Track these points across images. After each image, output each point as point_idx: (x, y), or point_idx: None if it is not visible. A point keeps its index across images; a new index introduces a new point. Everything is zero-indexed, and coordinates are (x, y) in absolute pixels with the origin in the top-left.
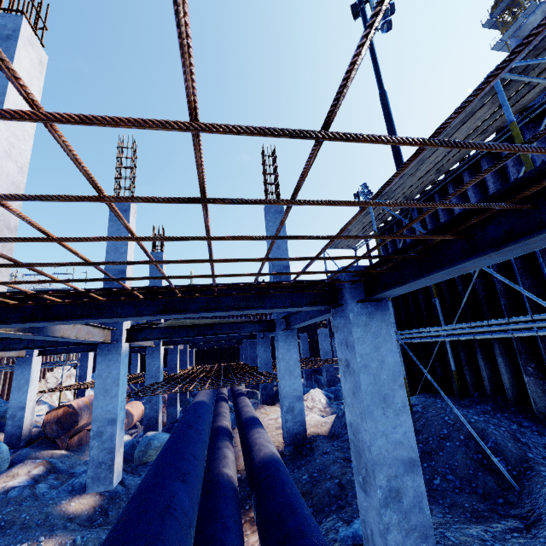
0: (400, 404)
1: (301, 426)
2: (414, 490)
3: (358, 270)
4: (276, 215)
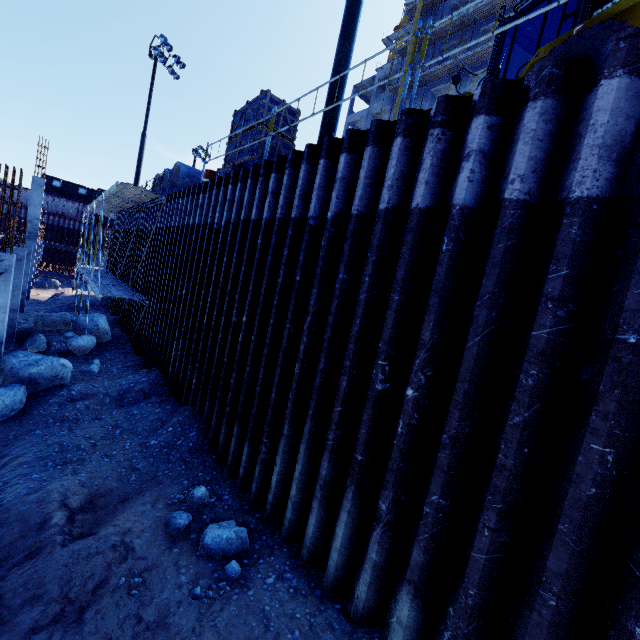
0: (25, 281)
1: (27, 294)
2: (22, 298)
3: None
4: (38, 187)
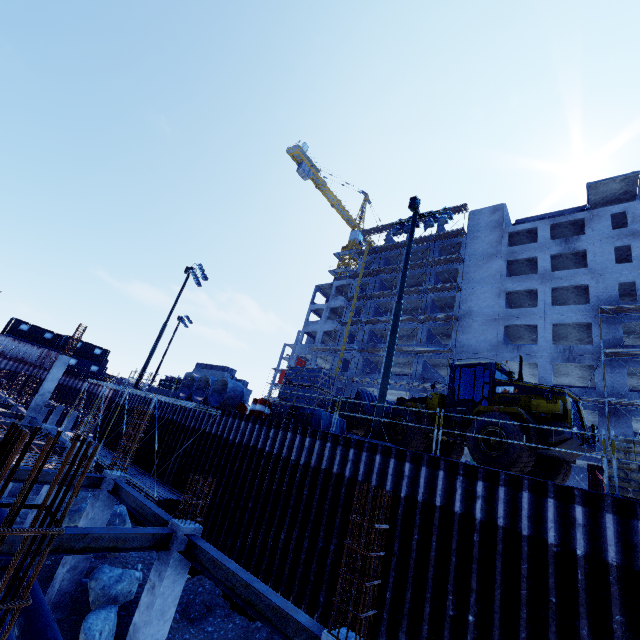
0: None
1: None
2: None
3: (41, 433)
4: (63, 364)
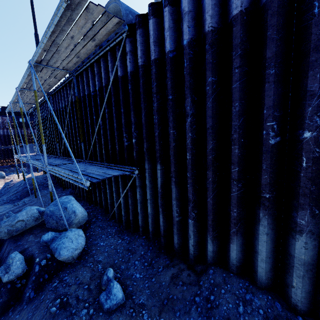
0: None
1: None
2: None
3: None
4: None
